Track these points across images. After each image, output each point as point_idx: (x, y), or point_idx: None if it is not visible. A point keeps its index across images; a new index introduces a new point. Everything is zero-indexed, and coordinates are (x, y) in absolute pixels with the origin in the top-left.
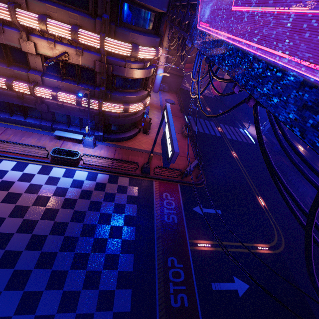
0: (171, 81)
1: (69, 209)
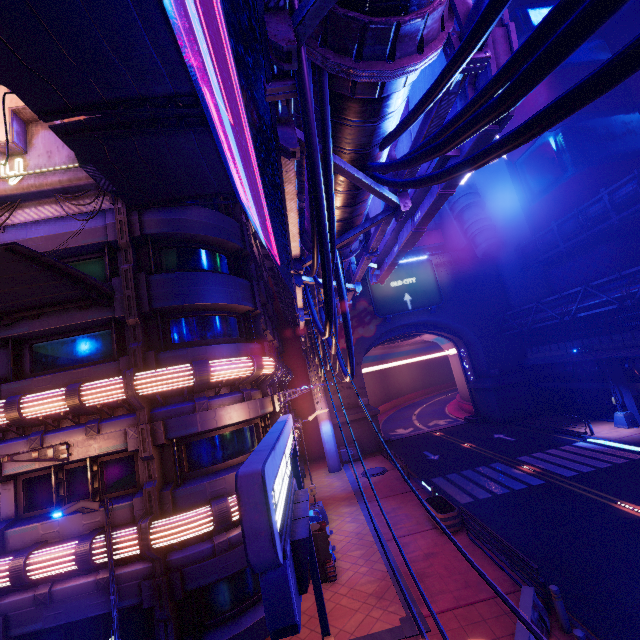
0: (359, 436)
1: None
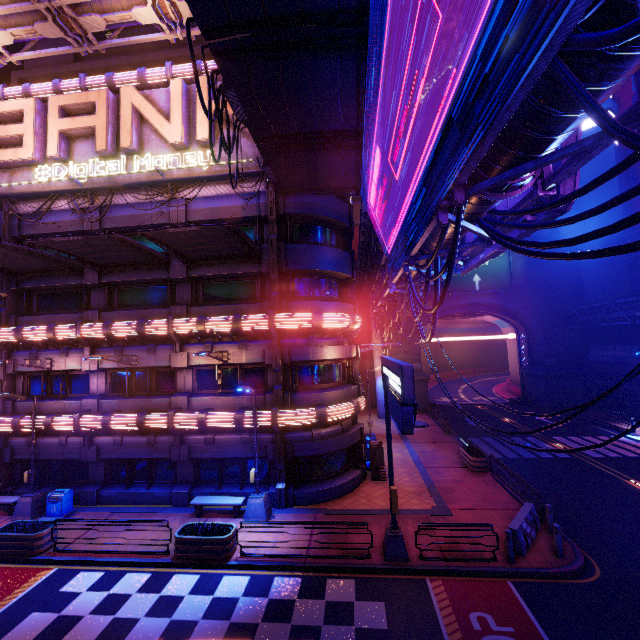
0: None
1: None
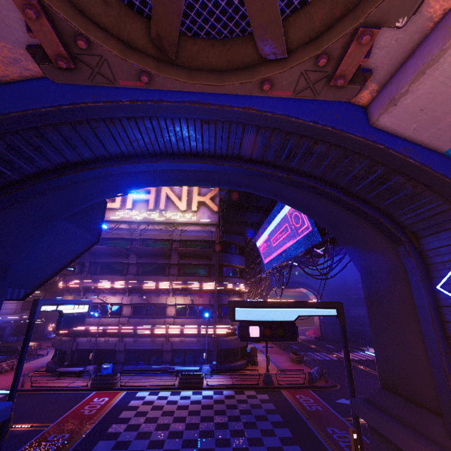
0: None
1: (209, 409)
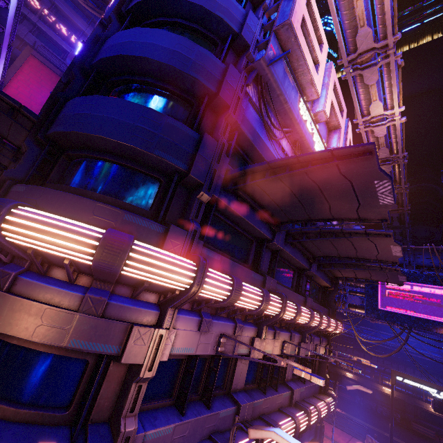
0: None
1: None
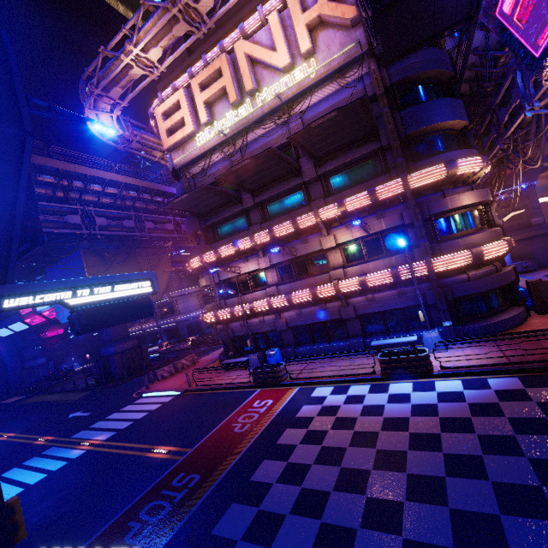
0: (531, 252)
1: (463, 433)
